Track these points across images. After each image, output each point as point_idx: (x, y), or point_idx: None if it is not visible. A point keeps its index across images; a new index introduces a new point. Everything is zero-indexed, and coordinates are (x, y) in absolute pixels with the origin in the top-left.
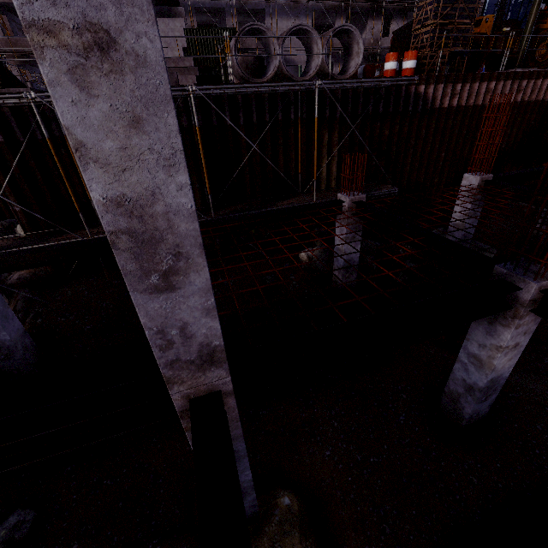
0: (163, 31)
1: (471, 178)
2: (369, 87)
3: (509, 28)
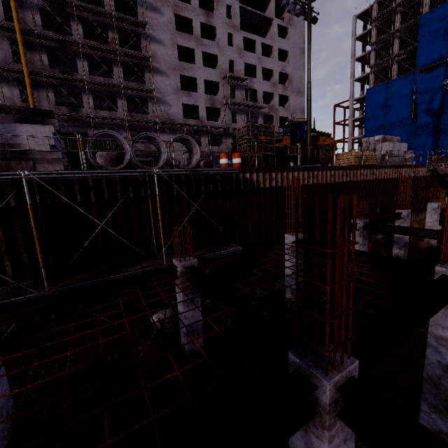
0: (32, 133)
1: (290, 237)
2: (207, 174)
3: (300, 144)
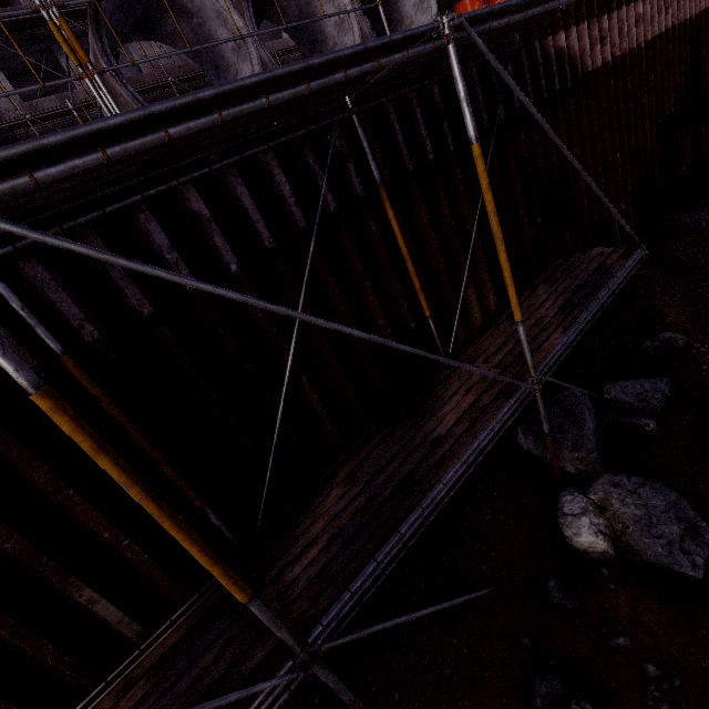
0: None
1: None
2: (482, 63)
3: None
